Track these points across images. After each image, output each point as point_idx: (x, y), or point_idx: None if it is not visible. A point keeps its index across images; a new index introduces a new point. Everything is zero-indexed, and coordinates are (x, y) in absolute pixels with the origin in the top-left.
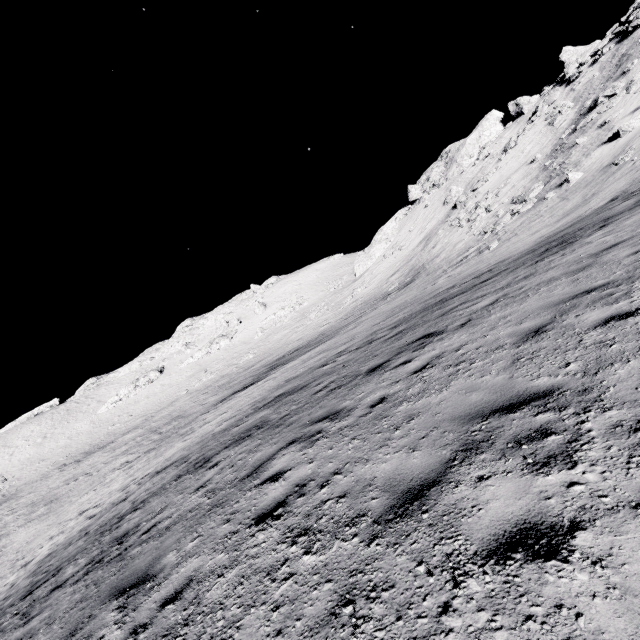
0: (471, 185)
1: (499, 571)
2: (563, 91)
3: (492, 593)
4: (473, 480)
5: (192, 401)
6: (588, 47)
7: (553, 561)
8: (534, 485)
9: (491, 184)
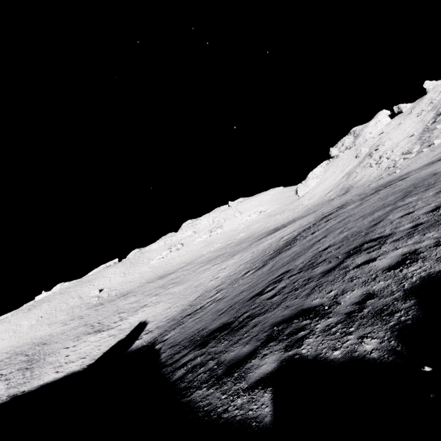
0: (373, 147)
1: None
2: (426, 103)
3: None
4: None
5: (219, 252)
6: (438, 82)
7: None
8: None
9: (387, 147)
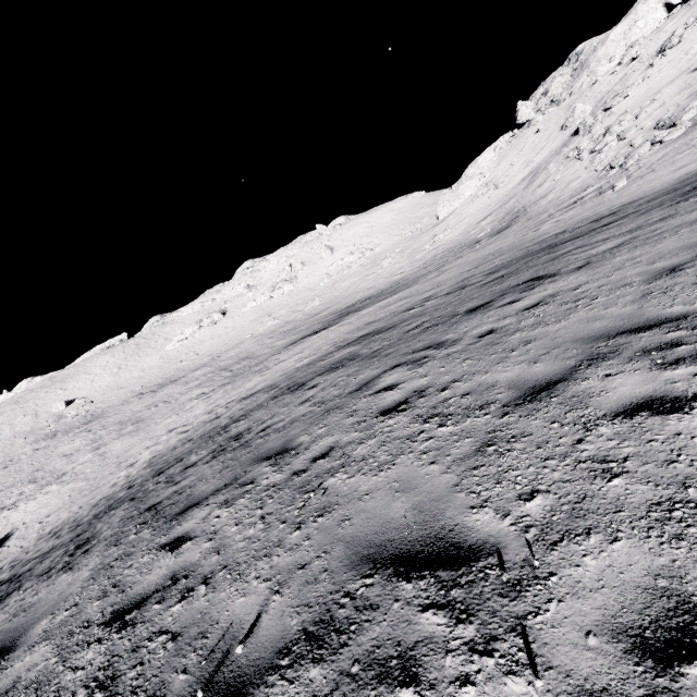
0: (603, 102)
1: (626, 422)
2: None
3: (620, 432)
4: (600, 377)
5: (258, 344)
6: None
7: (675, 414)
8: (661, 376)
9: (632, 101)
